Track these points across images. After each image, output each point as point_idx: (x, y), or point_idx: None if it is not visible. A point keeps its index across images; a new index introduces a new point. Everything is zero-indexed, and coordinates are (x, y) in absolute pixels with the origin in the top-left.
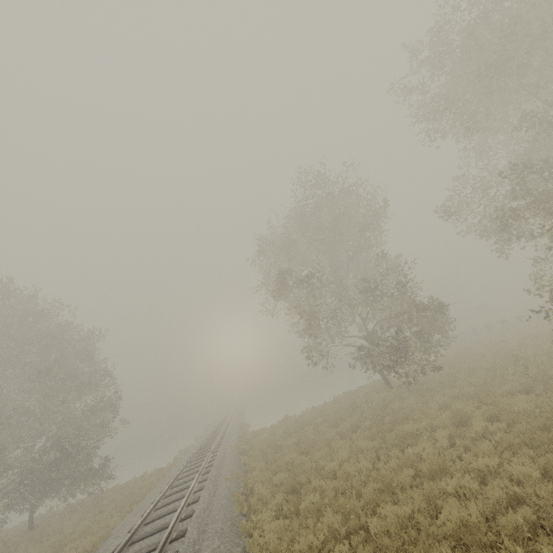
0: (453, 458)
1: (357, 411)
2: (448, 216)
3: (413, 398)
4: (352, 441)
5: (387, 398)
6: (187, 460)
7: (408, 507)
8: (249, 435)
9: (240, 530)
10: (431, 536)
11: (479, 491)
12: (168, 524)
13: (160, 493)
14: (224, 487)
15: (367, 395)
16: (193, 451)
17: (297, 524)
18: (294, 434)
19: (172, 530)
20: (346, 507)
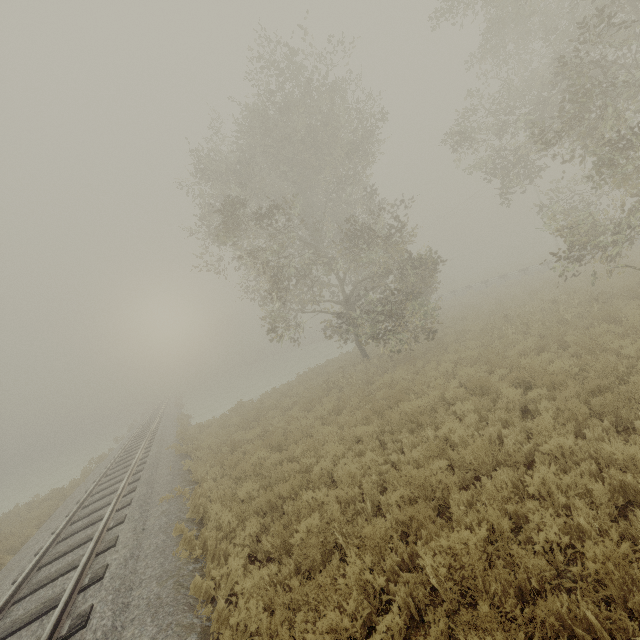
0: (492, 437)
1: (334, 389)
2: (457, 143)
3: (405, 368)
4: (338, 427)
5: (368, 371)
6: (100, 473)
7: (484, 530)
8: (192, 430)
9: (192, 593)
10: (529, 570)
11: (572, 486)
12: (58, 600)
13: (52, 534)
14: (159, 514)
15: (341, 369)
16: (110, 459)
17: (297, 580)
18: (255, 423)
19: (61, 616)
20: (374, 537)
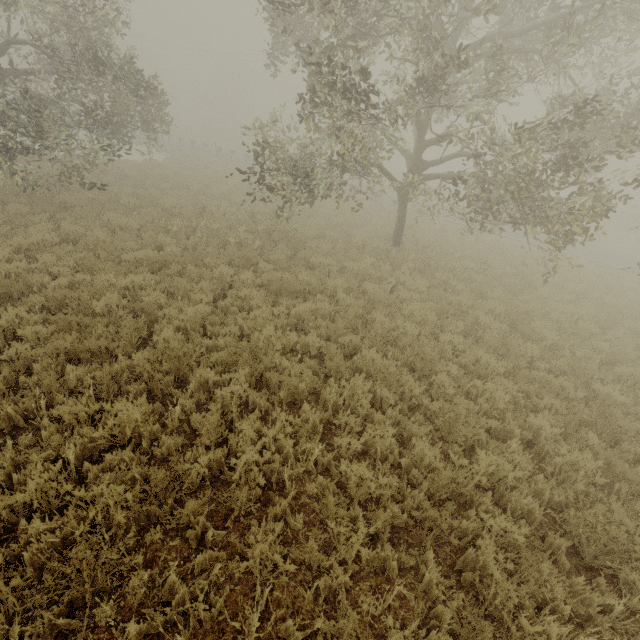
0: None
1: None
2: None
3: (2, 215)
4: None
5: None
6: None
7: None
8: None
9: None
10: None
11: None
12: None
13: None
14: None
15: None
16: None
17: None
18: None
19: None
20: None
